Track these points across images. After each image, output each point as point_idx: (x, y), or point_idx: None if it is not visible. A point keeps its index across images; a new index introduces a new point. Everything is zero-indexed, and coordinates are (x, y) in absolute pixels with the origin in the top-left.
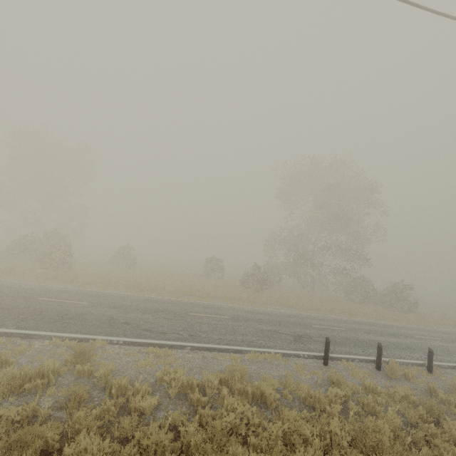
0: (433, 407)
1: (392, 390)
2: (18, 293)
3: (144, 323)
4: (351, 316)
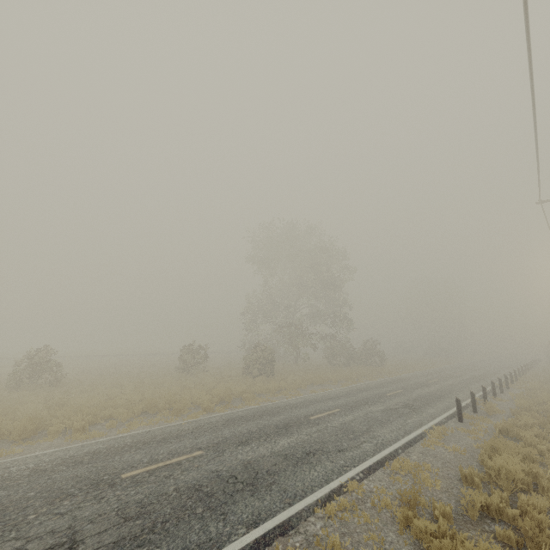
0: None
1: (523, 421)
2: (59, 486)
3: (318, 445)
4: (372, 379)
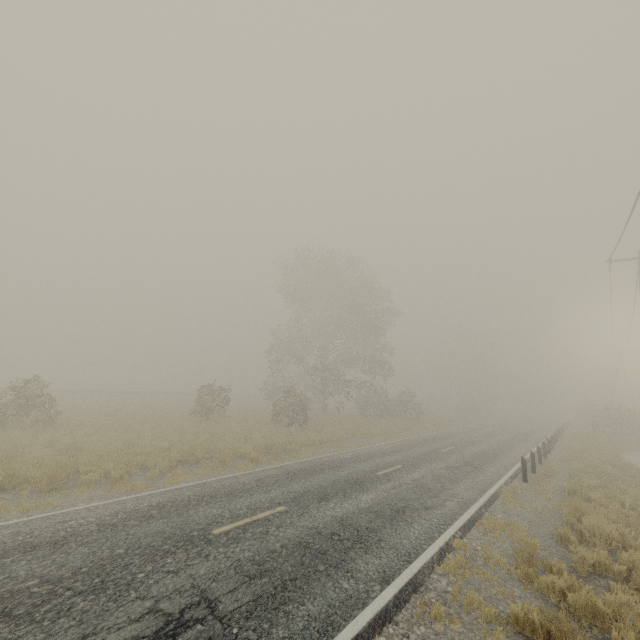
0: (612, 484)
1: (586, 483)
2: (147, 543)
3: (402, 502)
4: (415, 434)
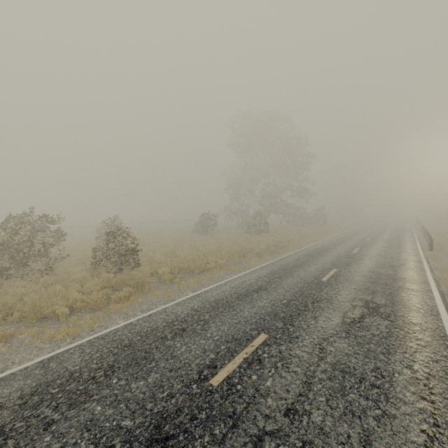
0: None
1: None
2: (302, 286)
3: (387, 263)
4: (336, 232)
